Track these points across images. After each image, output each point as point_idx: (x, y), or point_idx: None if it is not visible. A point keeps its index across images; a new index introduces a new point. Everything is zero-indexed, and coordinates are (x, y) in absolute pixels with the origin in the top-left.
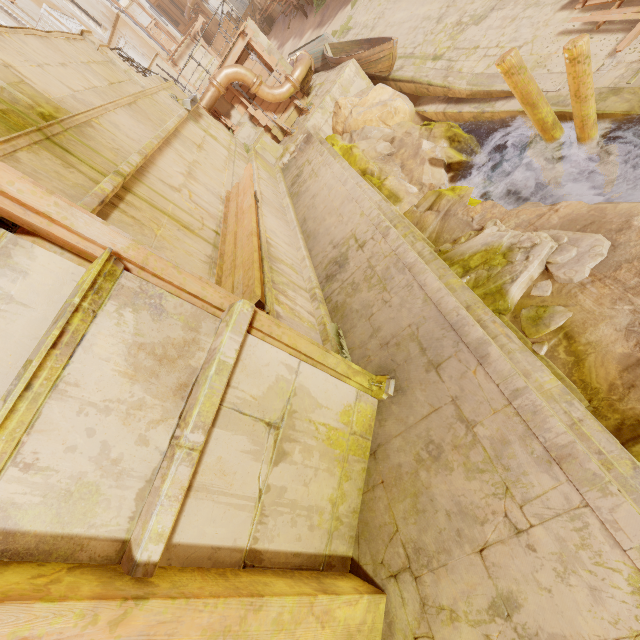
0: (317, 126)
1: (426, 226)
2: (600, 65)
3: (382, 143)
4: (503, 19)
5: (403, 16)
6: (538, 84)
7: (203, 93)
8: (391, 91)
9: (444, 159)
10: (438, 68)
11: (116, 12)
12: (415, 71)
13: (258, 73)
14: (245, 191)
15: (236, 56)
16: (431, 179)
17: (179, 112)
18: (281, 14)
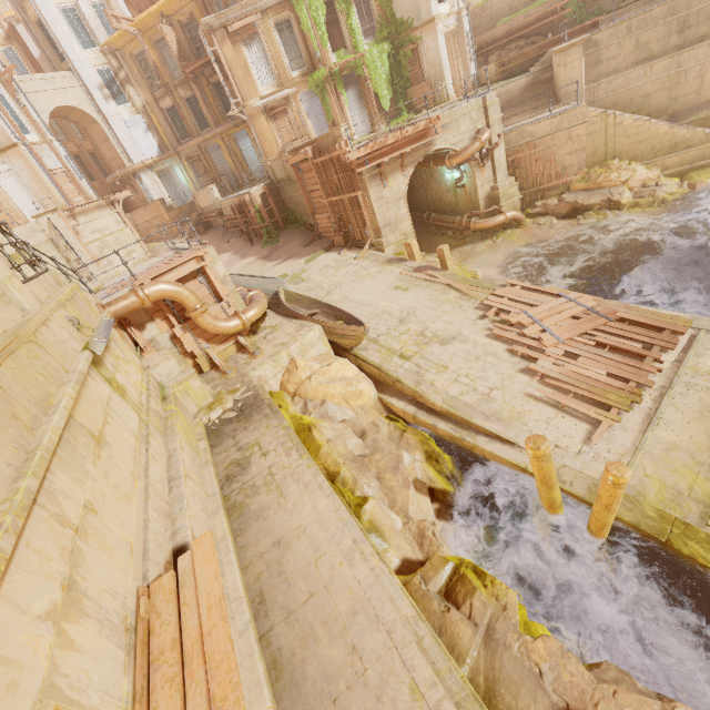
0: (264, 377)
1: (461, 649)
2: (579, 448)
3: (354, 438)
4: (467, 353)
5: (362, 298)
6: (523, 440)
7: (117, 298)
8: (356, 370)
9: (426, 481)
10: (407, 368)
11: (15, 141)
12: (382, 360)
13: (202, 296)
14: (217, 692)
15: (182, 274)
16: (418, 511)
17: (79, 363)
18: (223, 227)
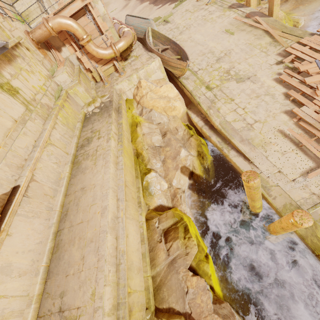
0: (123, 90)
1: (156, 262)
2: (296, 177)
3: (157, 136)
4: (252, 91)
5: (200, 39)
6: (258, 161)
7: (35, 27)
8: (176, 92)
9: (190, 168)
10: (207, 96)
11: None
12: (194, 88)
13: (91, 29)
14: None
15: (73, 10)
16: (178, 183)
17: None
18: None
